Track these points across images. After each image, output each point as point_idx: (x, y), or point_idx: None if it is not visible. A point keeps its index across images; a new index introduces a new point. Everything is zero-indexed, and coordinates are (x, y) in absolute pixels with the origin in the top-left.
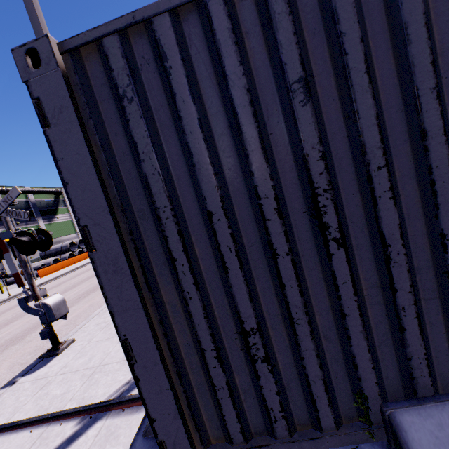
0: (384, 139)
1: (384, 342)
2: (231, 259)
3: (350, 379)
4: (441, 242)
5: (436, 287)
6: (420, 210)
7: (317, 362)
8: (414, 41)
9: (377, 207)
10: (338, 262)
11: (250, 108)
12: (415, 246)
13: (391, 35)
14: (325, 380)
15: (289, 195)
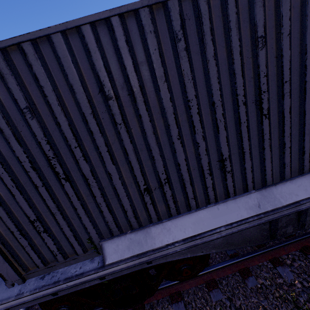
0: (75, 135)
1: (98, 217)
2: (14, 191)
3: (87, 233)
4: (110, 176)
5: (114, 193)
6: (100, 163)
7: (69, 229)
8: (78, 92)
9: (79, 164)
10: (67, 187)
11: (4, 120)
12: (102, 178)
13: (69, 87)
14: (75, 235)
15: (38, 159)
